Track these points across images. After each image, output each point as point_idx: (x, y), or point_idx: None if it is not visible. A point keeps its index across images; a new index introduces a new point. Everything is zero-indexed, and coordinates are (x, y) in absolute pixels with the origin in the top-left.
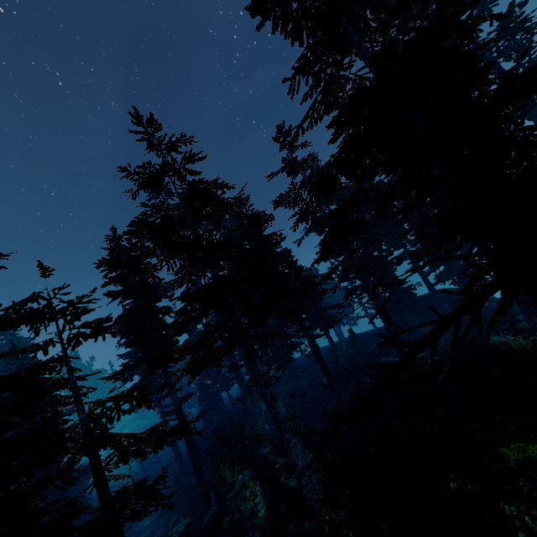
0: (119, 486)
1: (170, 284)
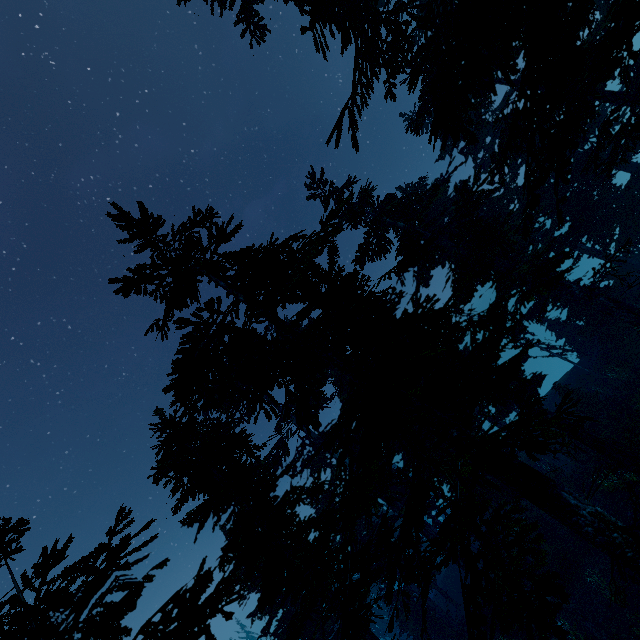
0: None
1: (273, 457)
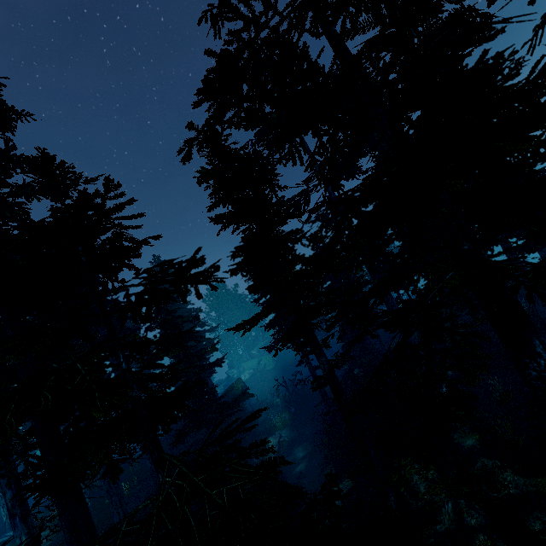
0: (270, 404)
1: (295, 202)
